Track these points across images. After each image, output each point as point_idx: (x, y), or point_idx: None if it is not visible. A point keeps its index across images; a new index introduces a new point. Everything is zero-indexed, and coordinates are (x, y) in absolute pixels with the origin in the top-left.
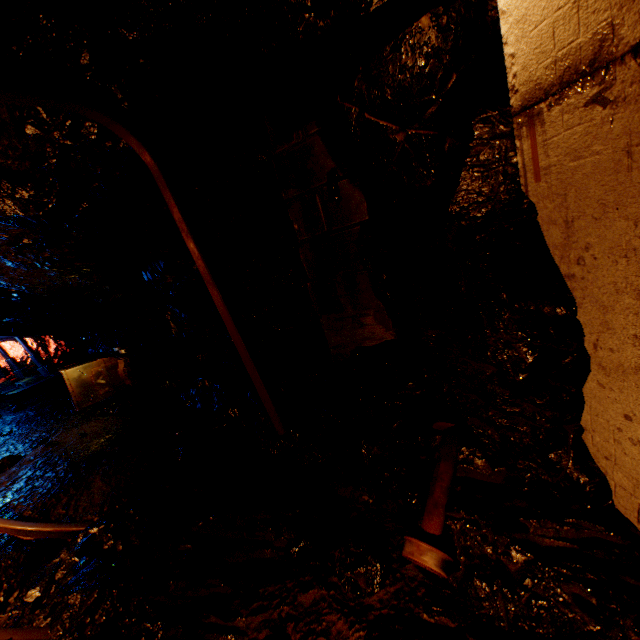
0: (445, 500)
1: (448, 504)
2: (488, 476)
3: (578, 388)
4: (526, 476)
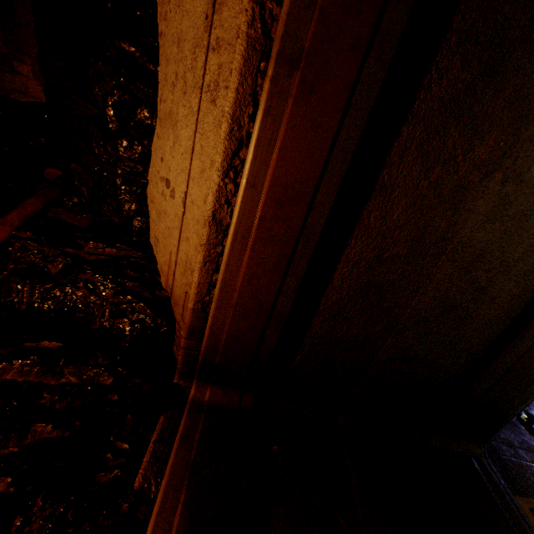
0: (19, 224)
1: (20, 226)
2: (78, 220)
3: (150, 144)
4: (104, 218)
